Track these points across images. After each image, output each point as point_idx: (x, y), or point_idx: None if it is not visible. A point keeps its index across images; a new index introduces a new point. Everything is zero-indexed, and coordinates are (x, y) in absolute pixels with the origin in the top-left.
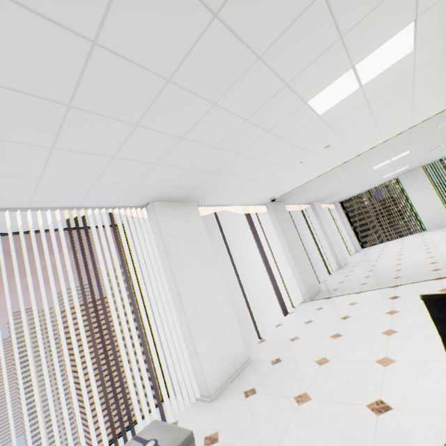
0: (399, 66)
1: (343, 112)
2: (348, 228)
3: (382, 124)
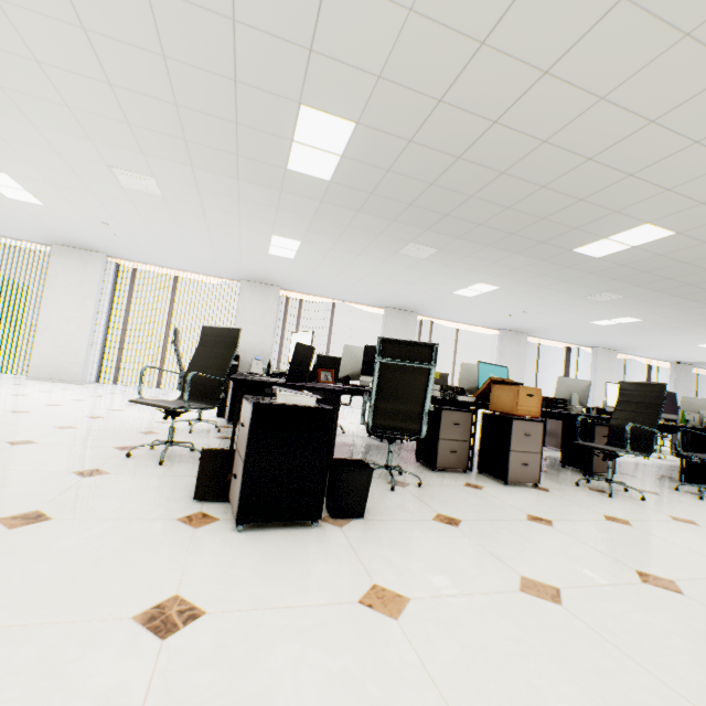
0: None
1: None
2: None
3: None
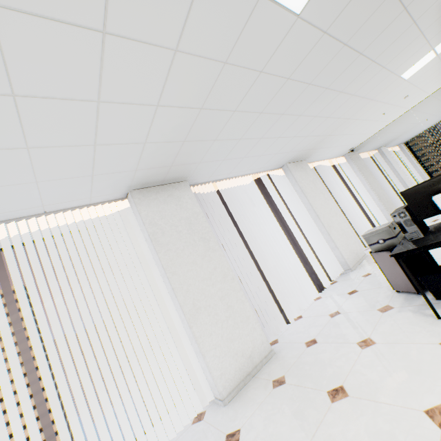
0: None
1: (422, 72)
2: (417, 166)
3: None
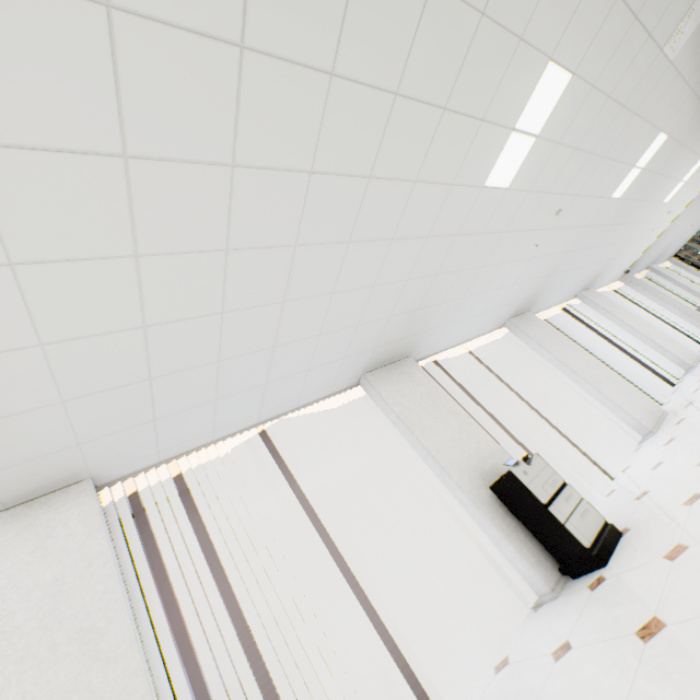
0: (699, 166)
1: (676, 194)
2: None
3: (698, 183)
